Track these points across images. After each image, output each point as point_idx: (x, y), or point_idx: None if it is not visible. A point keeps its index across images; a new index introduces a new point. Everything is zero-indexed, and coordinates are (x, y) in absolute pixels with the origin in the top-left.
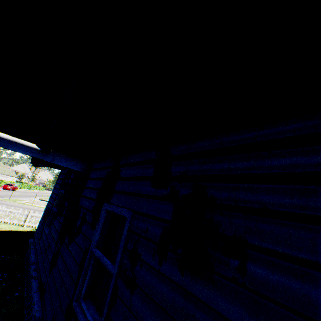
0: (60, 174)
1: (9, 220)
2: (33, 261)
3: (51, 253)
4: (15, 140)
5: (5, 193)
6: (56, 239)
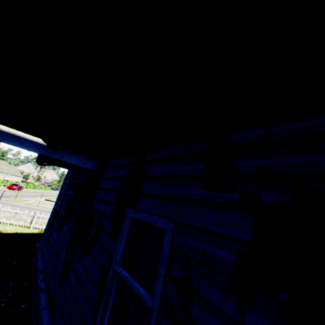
0: (68, 174)
1: (15, 222)
2: (41, 269)
3: (61, 262)
4: (18, 133)
5: (11, 193)
6: (67, 247)
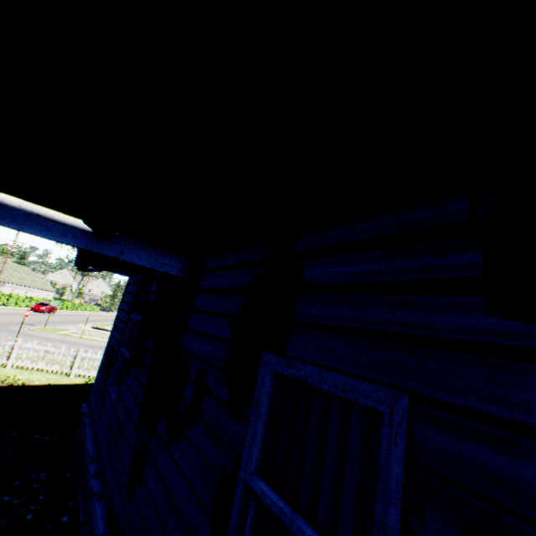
0: (129, 285)
1: (46, 367)
2: (92, 453)
3: (128, 447)
4: (38, 210)
5: (38, 318)
6: (137, 420)
